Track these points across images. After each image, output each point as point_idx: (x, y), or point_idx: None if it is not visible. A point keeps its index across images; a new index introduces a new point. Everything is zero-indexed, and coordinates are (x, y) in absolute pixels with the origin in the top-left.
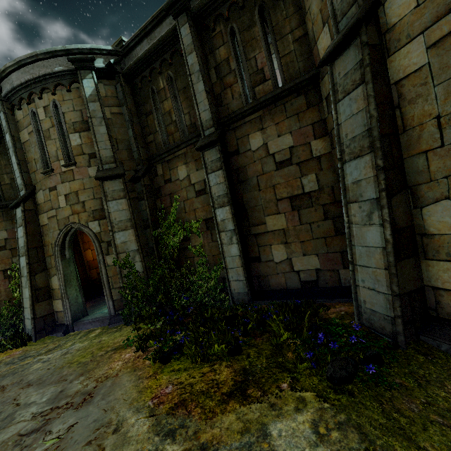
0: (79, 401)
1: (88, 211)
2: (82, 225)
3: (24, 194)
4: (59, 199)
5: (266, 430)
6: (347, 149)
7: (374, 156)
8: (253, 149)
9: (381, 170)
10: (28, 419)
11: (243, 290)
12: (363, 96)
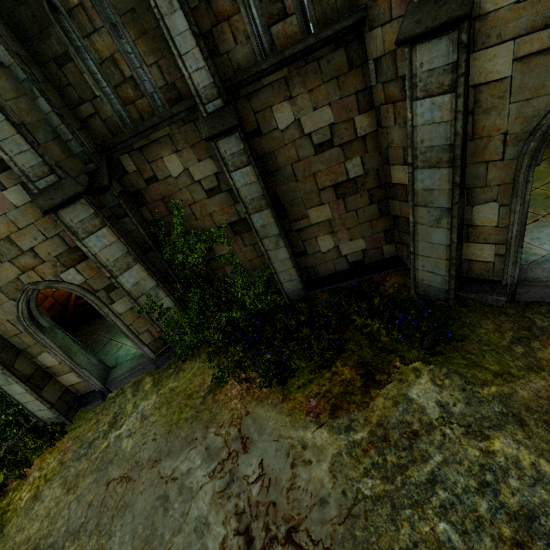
0: (239, 446)
1: (49, 260)
2: (53, 282)
3: None
4: None
5: (409, 397)
6: (421, 156)
7: (453, 173)
8: (281, 128)
9: (458, 187)
10: (208, 481)
11: (298, 287)
12: (450, 108)
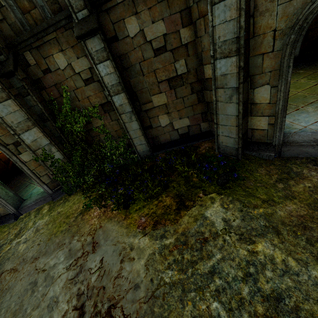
0: (90, 248)
1: None
2: None
3: None
4: None
5: (205, 216)
6: (218, 49)
7: (239, 59)
8: (131, 36)
9: (242, 70)
10: (65, 272)
11: (146, 149)
12: (236, 7)
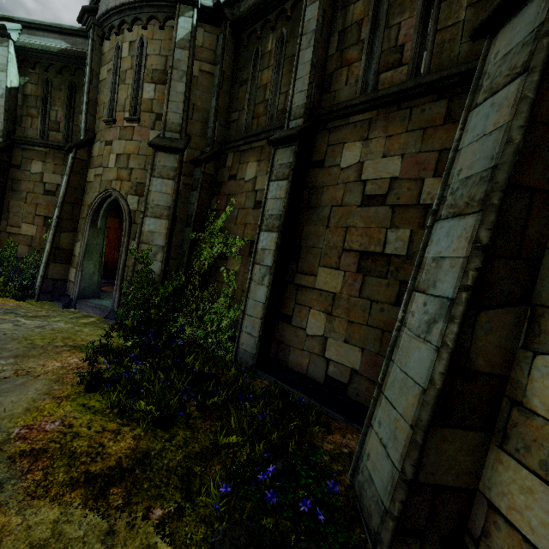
0: None
1: (132, 182)
2: (121, 195)
3: (80, 140)
4: (110, 157)
5: None
6: (450, 197)
7: (480, 220)
8: (342, 166)
9: (479, 251)
10: None
11: (251, 350)
12: (513, 100)
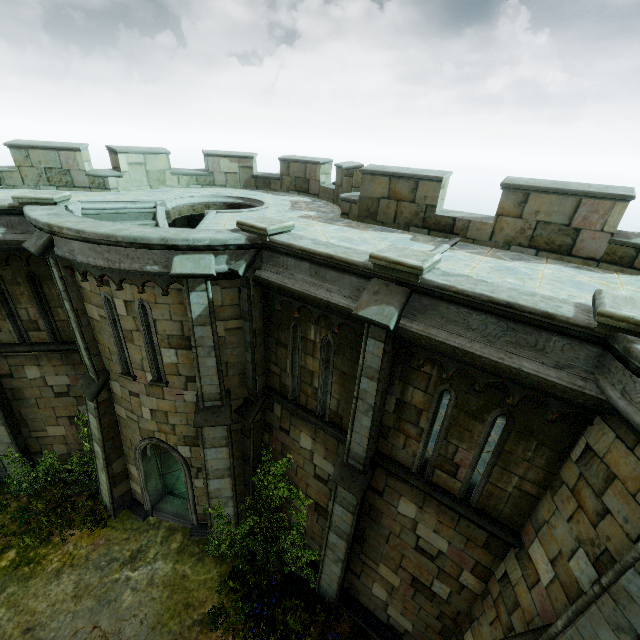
0: None
1: (178, 435)
2: (171, 448)
3: (96, 389)
4: (142, 409)
5: None
6: None
7: None
8: (399, 510)
9: None
10: None
11: (331, 594)
12: None
